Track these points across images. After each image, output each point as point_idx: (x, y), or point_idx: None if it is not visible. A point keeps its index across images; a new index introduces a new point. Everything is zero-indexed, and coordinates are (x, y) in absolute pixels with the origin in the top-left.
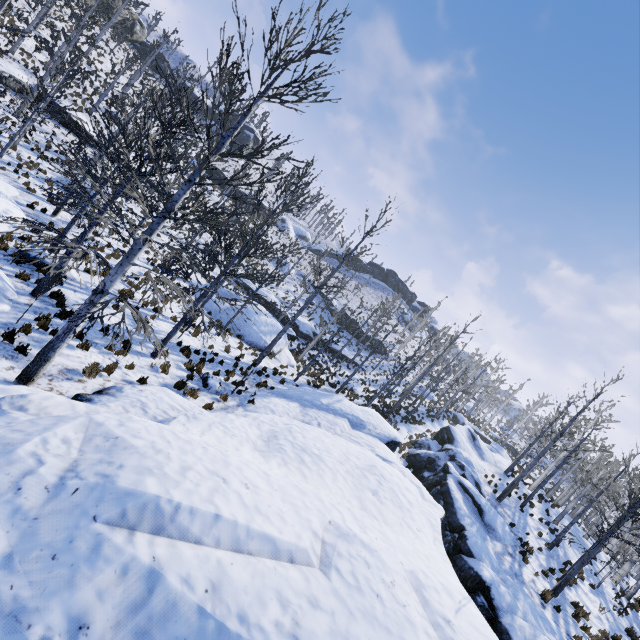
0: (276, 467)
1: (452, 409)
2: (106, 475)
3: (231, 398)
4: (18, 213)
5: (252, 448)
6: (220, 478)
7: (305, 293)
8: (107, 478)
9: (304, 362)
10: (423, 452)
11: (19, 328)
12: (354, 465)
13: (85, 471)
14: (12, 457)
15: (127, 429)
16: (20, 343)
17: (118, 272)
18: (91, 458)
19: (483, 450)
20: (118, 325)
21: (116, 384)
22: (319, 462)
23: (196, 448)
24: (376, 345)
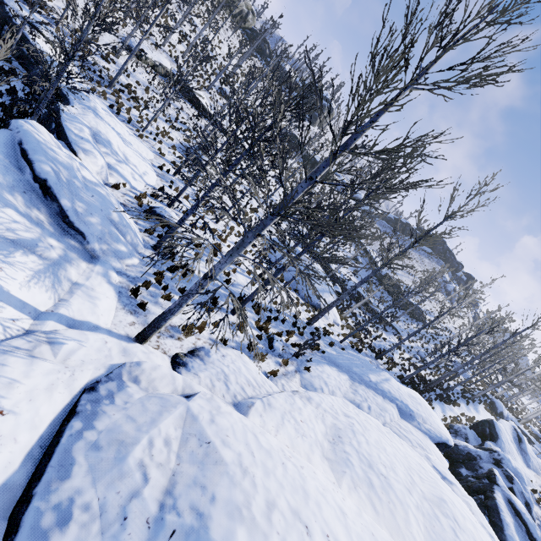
0: (347, 492)
1: (489, 393)
2: (200, 513)
3: (290, 362)
4: (152, 174)
5: (321, 455)
6: (303, 525)
7: (353, 251)
8: (201, 520)
9: (347, 320)
10: (462, 444)
11: (142, 282)
12: (420, 493)
13: (181, 498)
14: (123, 467)
15: (217, 429)
16: (141, 300)
17: (227, 261)
18: (186, 472)
19: (530, 456)
20: None
21: (204, 343)
22: (388, 489)
23: (276, 464)
24: (415, 311)
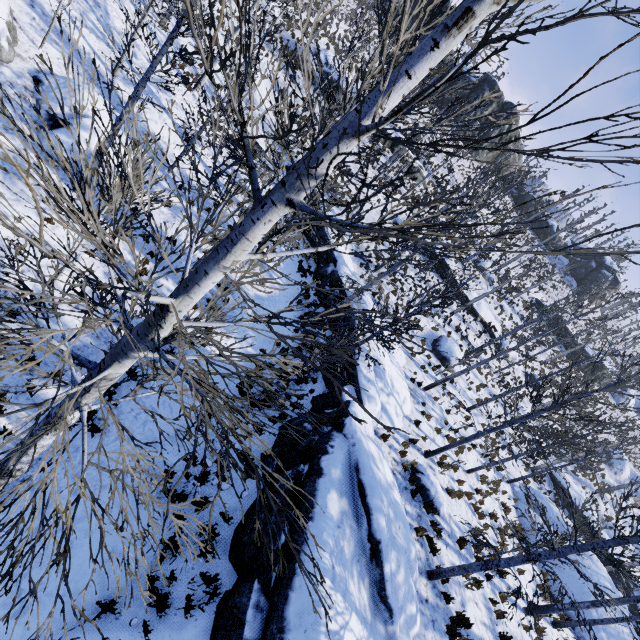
0: None
1: None
2: None
3: None
4: (408, 397)
5: None
6: None
7: None
8: None
9: None
10: None
11: None
12: None
13: None
14: None
15: None
16: None
17: None
18: None
19: None
20: (483, 634)
21: None
22: None
23: None
24: None
